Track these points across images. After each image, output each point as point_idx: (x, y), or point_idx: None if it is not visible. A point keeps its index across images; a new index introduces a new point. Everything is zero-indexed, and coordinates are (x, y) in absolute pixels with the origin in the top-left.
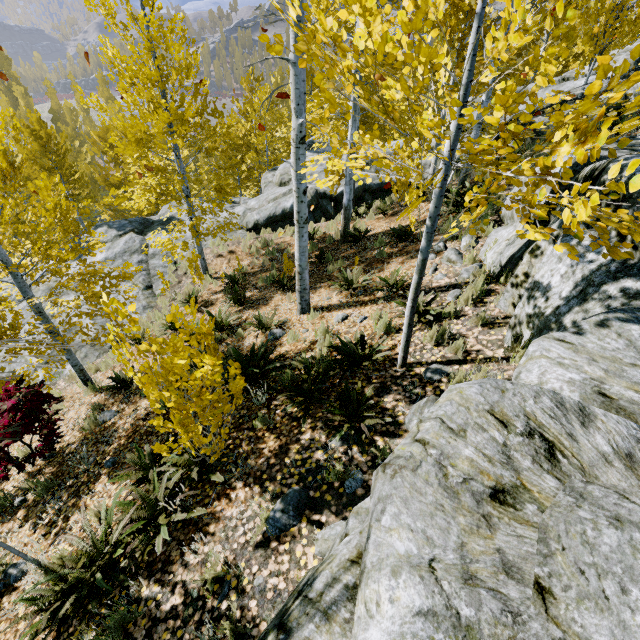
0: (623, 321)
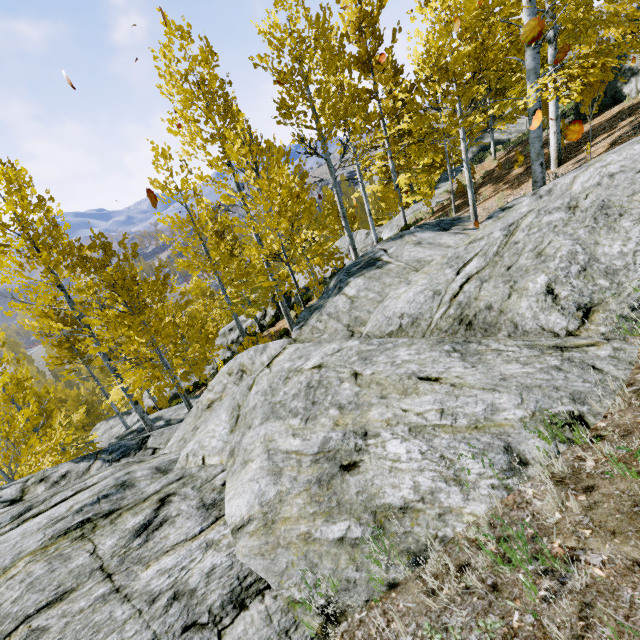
0: None
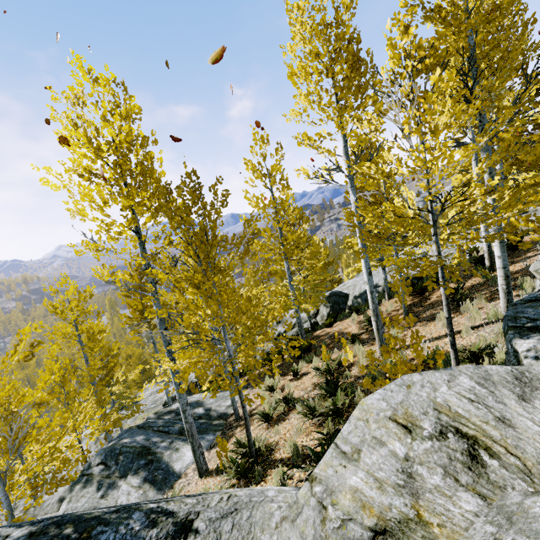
0: (71, 484)
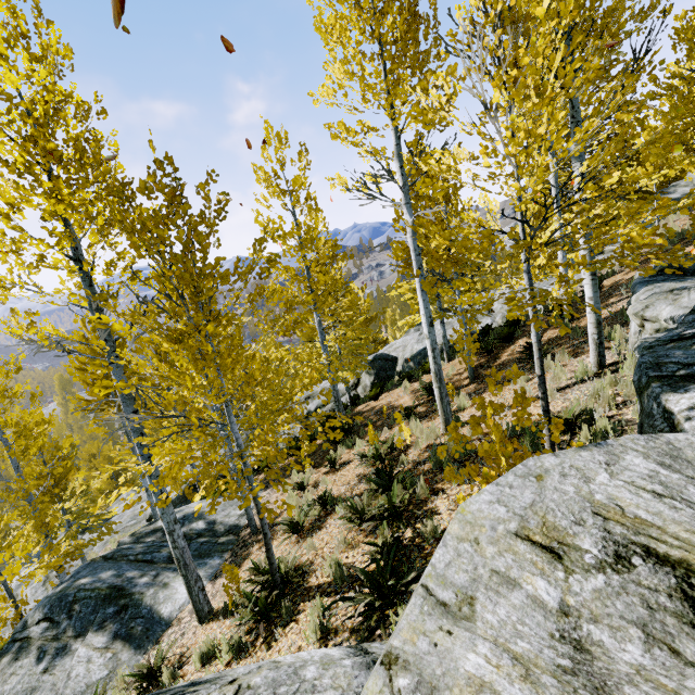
0: None
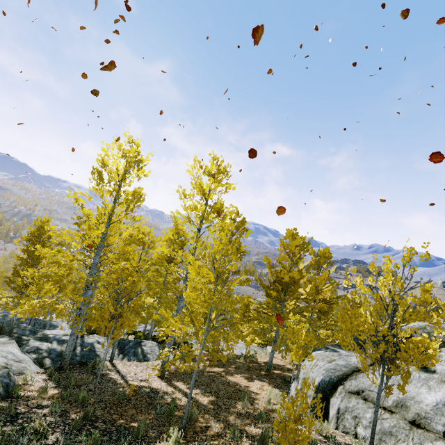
0: None
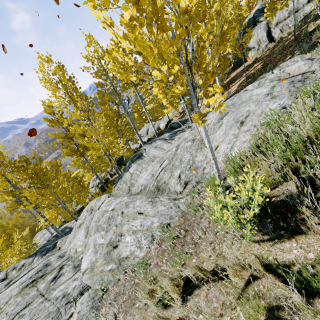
0: None
